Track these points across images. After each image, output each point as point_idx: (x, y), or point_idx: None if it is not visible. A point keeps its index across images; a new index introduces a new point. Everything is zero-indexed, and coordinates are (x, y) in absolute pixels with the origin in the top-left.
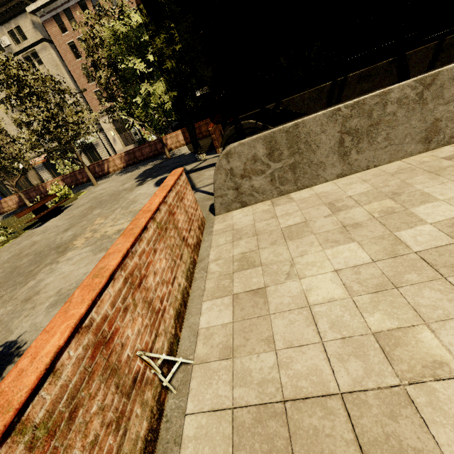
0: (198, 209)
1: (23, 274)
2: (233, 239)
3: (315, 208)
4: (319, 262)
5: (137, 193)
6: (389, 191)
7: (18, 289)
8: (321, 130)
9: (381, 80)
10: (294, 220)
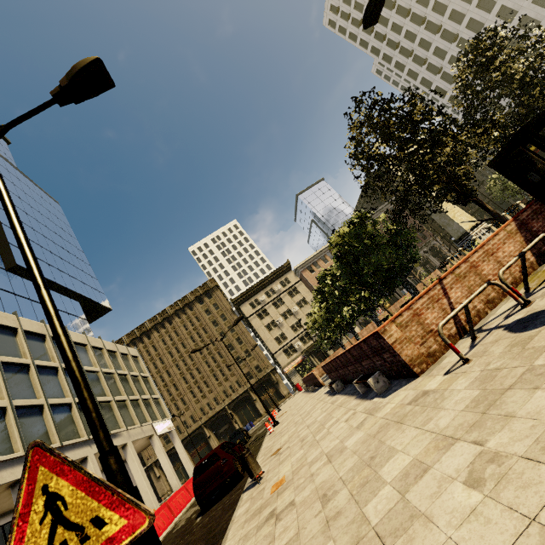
0: None
1: None
2: None
3: None
4: None
5: None
6: None
7: None
8: None
9: None
10: None
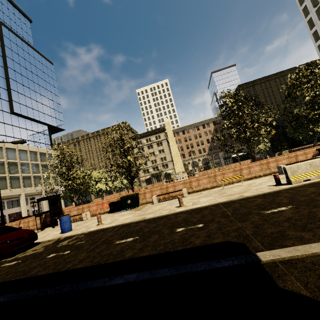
0: None
1: None
2: None
3: None
4: None
5: None
6: None
7: None
8: None
9: None
10: None
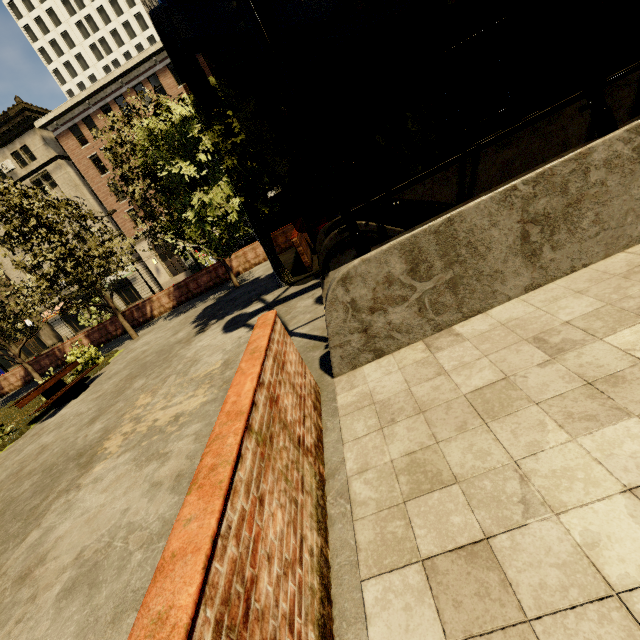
0: (307, 372)
1: (20, 516)
2: (379, 423)
3: (512, 351)
4: (579, 468)
5: (199, 346)
6: (639, 307)
7: (10, 552)
8: (490, 223)
9: (528, 143)
10: (483, 377)
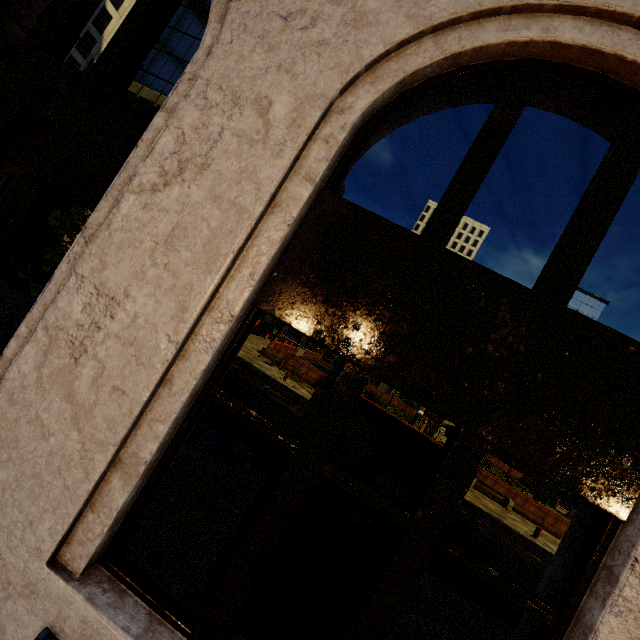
0: None
1: None
2: None
3: None
4: None
5: None
6: None
7: None
8: None
9: None
10: None
